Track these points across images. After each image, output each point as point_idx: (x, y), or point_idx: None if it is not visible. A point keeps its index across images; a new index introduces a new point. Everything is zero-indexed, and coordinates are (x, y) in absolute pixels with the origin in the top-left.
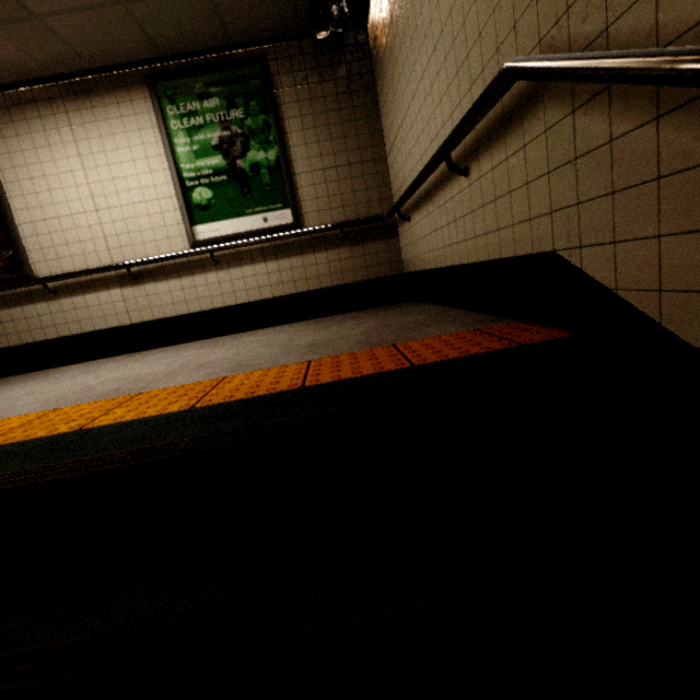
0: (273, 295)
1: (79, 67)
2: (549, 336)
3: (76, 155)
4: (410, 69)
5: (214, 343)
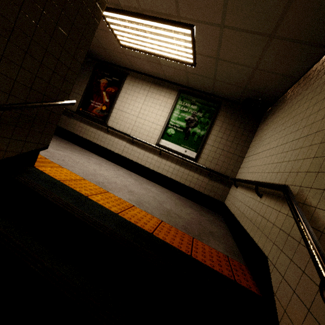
0: (171, 177)
1: (162, 78)
2: (249, 286)
3: (143, 99)
4: (267, 142)
5: (140, 181)
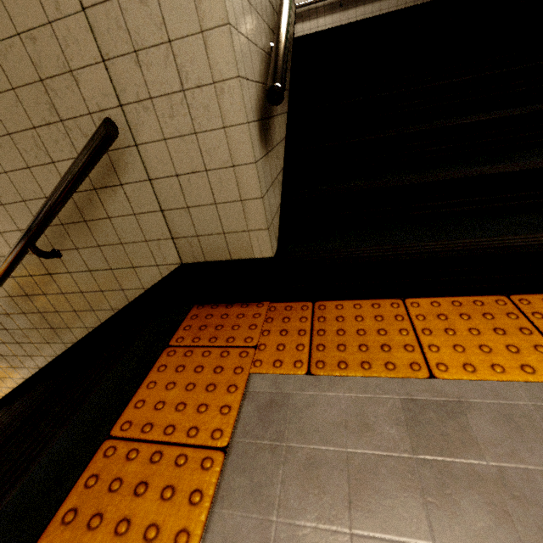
0: None
1: None
2: None
3: None
4: None
5: None
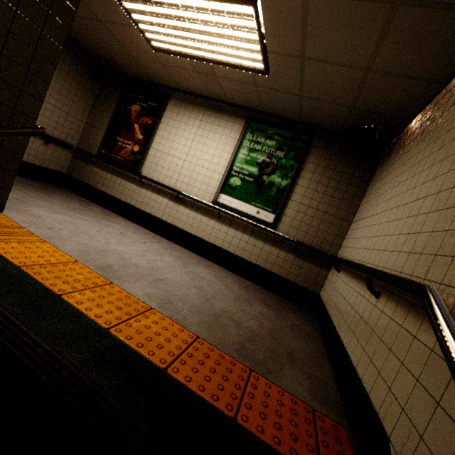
0: (235, 253)
1: (222, 99)
2: None
3: (194, 133)
4: (389, 196)
5: (185, 259)
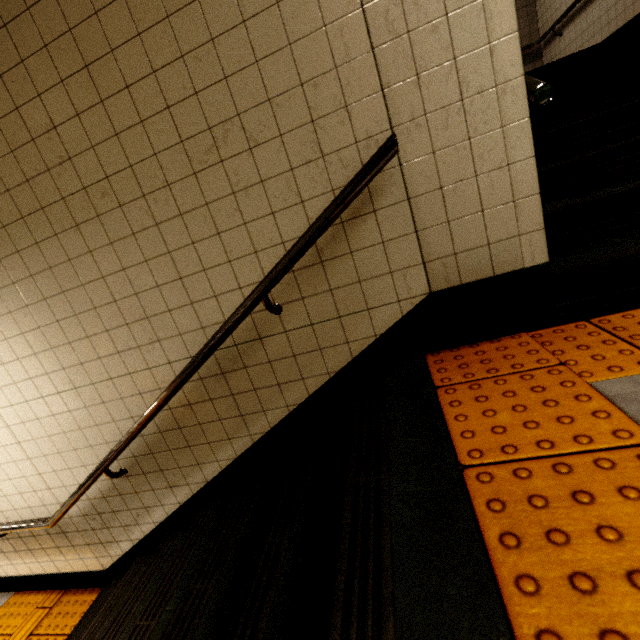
0: None
1: None
2: None
3: None
4: None
5: None
